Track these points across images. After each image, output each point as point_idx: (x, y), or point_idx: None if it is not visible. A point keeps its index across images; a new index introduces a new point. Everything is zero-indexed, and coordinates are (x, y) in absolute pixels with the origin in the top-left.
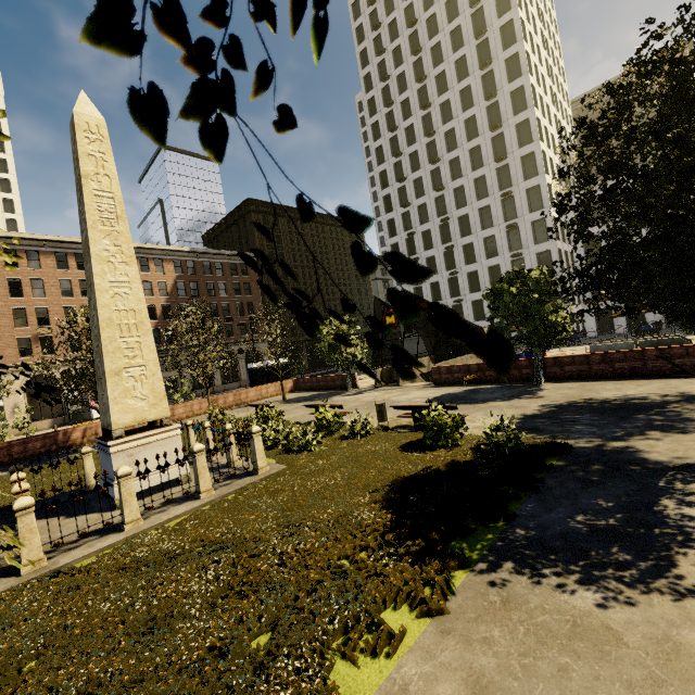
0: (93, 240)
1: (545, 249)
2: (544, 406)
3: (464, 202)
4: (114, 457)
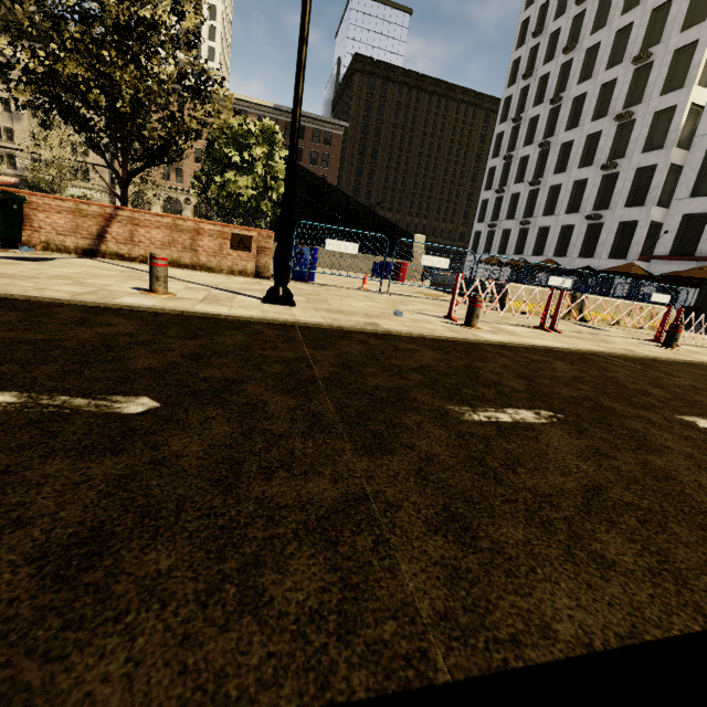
0: None
1: (652, 162)
2: None
3: (592, 72)
4: None
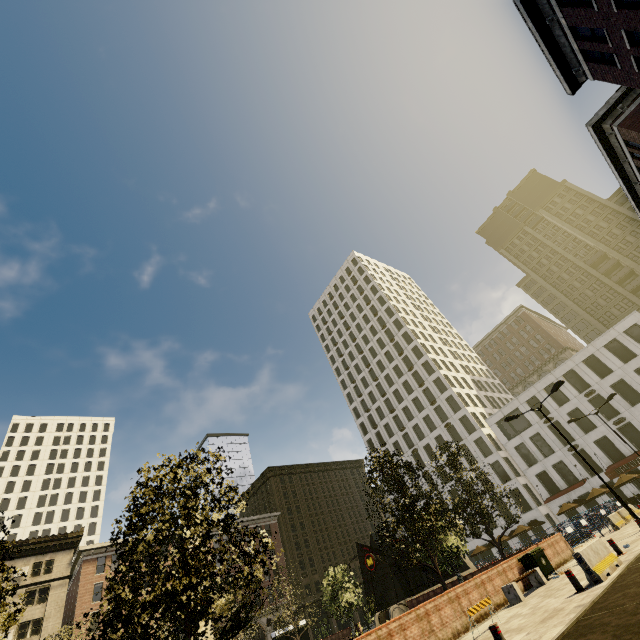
0: None
1: (494, 460)
2: None
3: (422, 434)
4: None
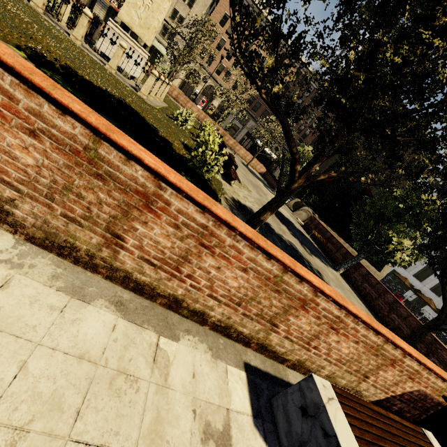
0: None
1: None
2: (290, 242)
3: None
4: (108, 27)
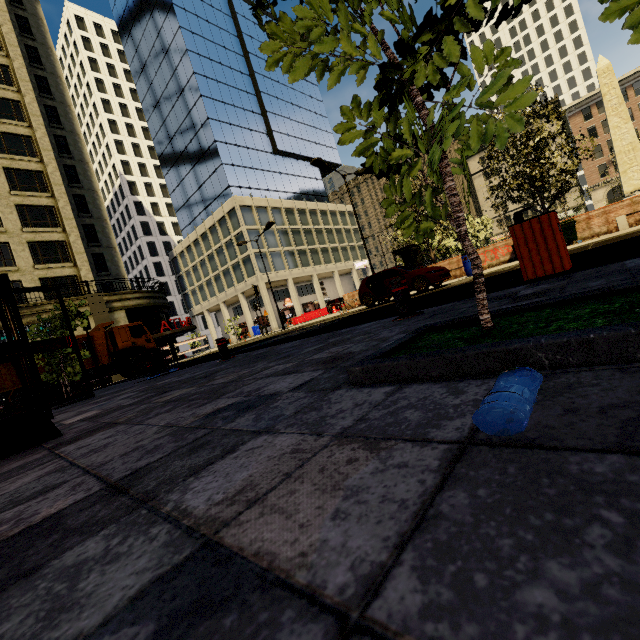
0: (609, 121)
1: None
2: None
3: None
4: None
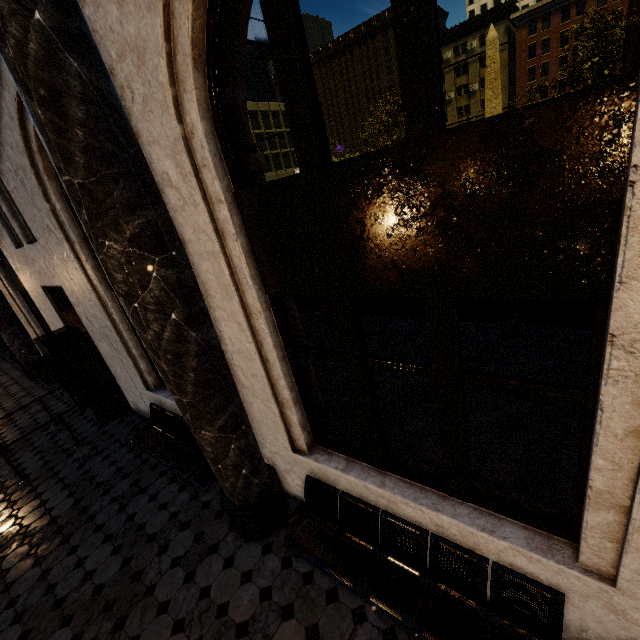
0: (486, 93)
1: None
2: None
3: None
4: None
